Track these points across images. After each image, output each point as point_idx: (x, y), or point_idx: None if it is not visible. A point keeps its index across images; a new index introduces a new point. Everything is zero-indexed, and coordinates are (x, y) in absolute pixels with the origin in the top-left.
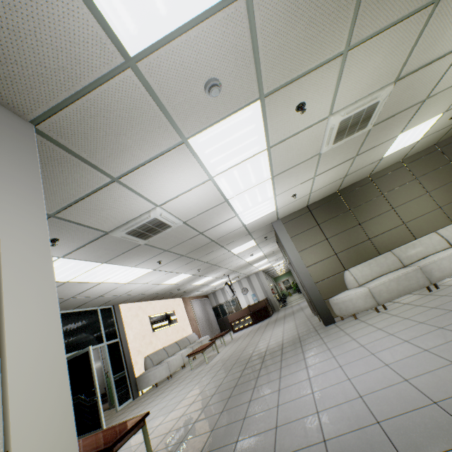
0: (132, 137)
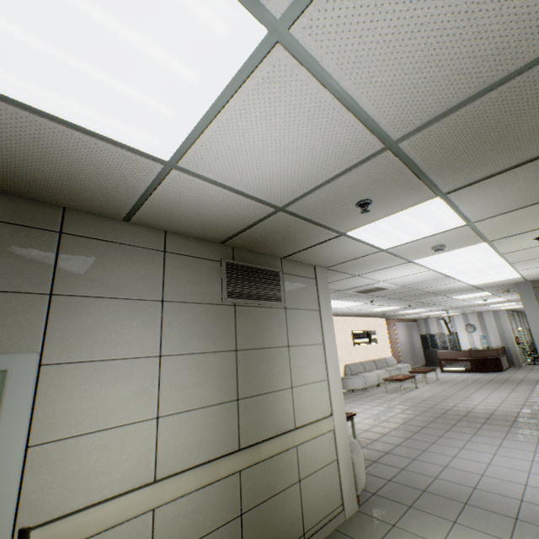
0: (374, 264)
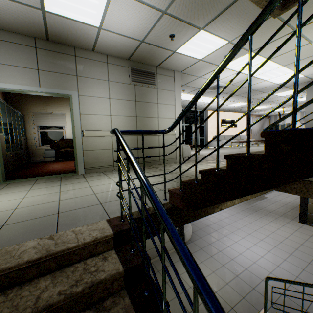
0: (203, 69)
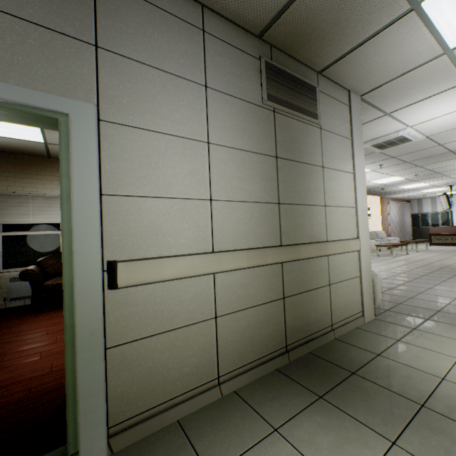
0: (418, 89)
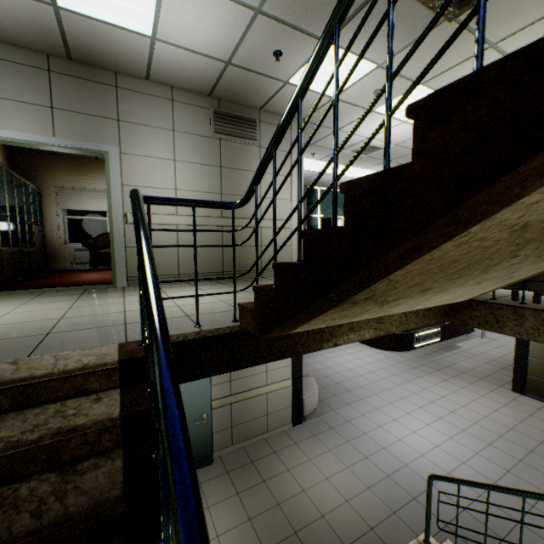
0: (341, 116)
